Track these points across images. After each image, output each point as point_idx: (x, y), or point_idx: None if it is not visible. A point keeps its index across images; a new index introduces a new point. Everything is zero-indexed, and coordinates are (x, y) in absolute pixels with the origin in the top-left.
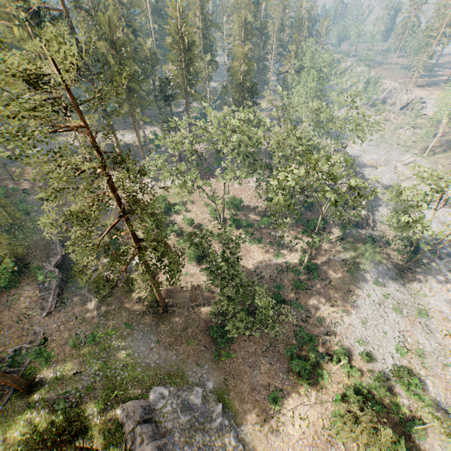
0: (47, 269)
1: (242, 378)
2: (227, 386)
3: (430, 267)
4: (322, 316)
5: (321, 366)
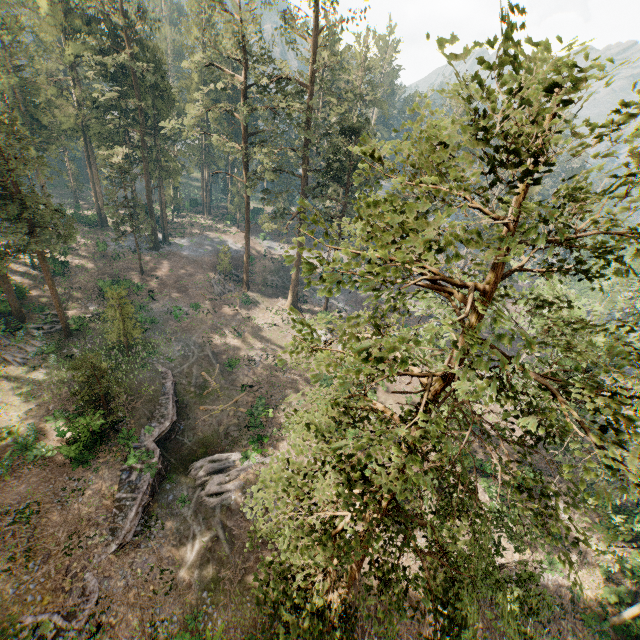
0: (144, 443)
1: None
2: None
3: None
4: None
5: None
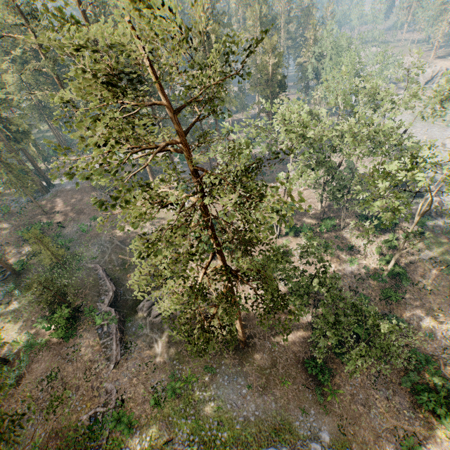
0: (102, 310)
1: (360, 421)
2: (345, 435)
3: None
4: (428, 329)
5: None
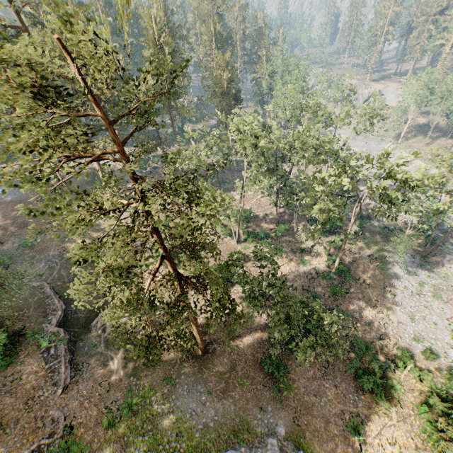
0: (48, 331)
1: (312, 411)
2: (300, 426)
3: (447, 247)
4: (368, 319)
5: (389, 376)
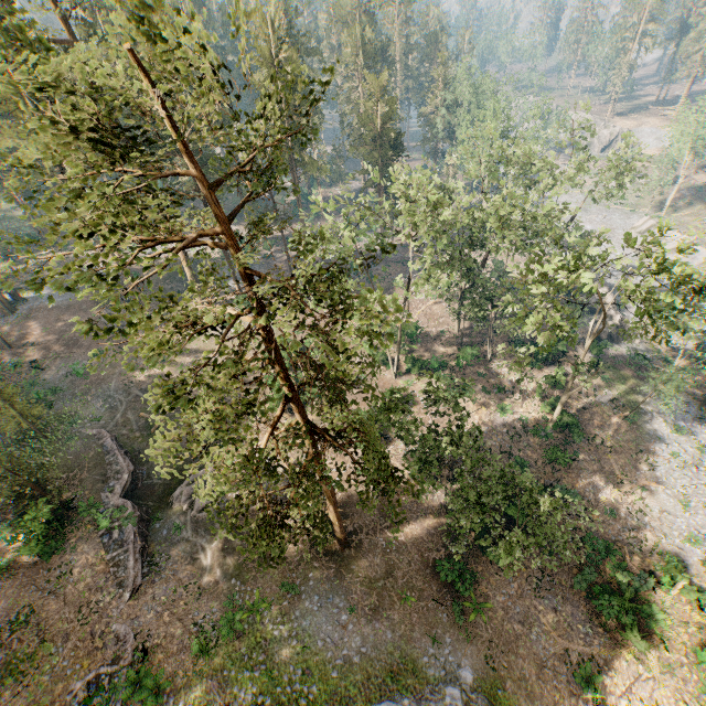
0: (110, 504)
1: (516, 647)
2: (496, 670)
3: None
4: (610, 503)
5: (644, 598)
